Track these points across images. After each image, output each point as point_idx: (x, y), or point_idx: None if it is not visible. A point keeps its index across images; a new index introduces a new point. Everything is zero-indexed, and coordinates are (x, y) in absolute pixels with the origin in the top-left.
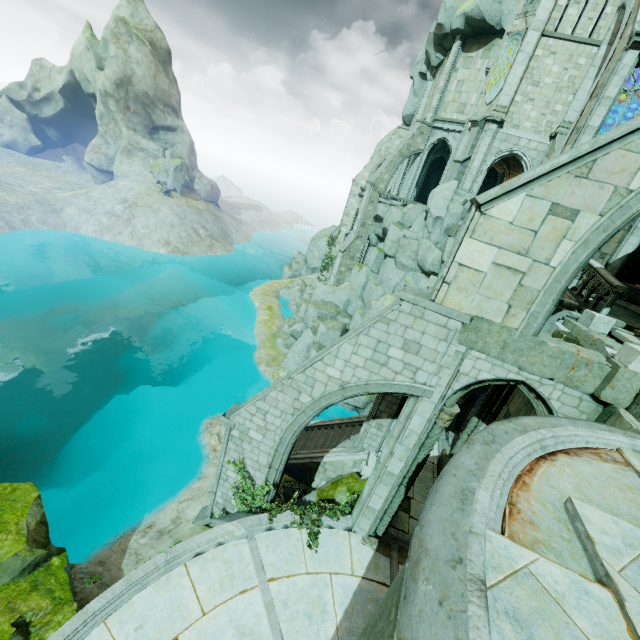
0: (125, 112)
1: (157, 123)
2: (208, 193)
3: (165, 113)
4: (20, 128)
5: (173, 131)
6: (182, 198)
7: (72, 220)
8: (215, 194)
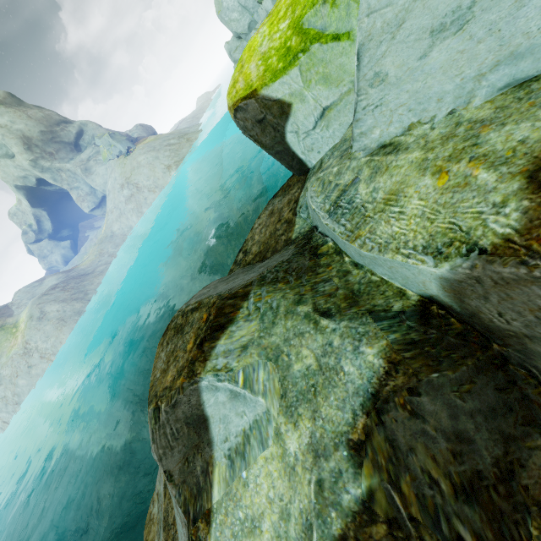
0: (54, 158)
1: (71, 141)
2: (145, 131)
3: (64, 129)
4: (55, 248)
5: (83, 133)
6: (138, 146)
7: (123, 229)
8: (149, 128)
